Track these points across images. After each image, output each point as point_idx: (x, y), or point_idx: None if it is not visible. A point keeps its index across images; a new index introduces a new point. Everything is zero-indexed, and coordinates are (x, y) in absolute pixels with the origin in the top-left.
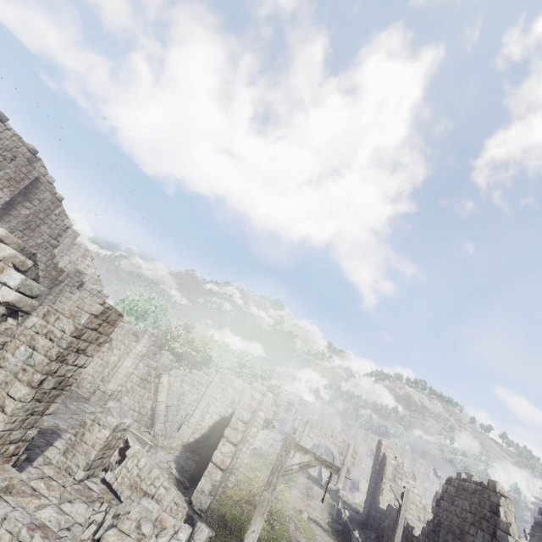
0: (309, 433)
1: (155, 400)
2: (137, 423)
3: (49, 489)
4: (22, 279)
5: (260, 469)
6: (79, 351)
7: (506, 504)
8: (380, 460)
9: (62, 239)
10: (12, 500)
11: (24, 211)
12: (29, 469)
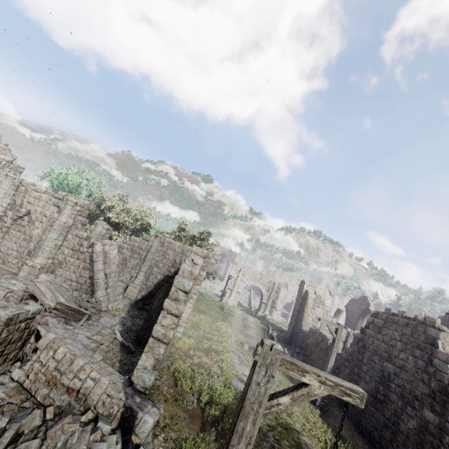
0: (242, 278)
1: (92, 269)
2: (77, 291)
3: None
4: None
5: (204, 312)
6: None
7: (444, 337)
8: (303, 295)
9: None
10: None
11: None
12: None
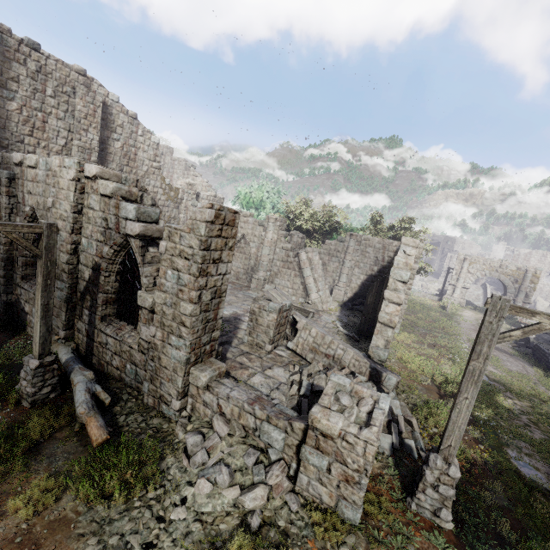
0: (469, 269)
1: (301, 276)
2: (294, 296)
3: (251, 362)
4: (135, 209)
5: (420, 311)
6: (215, 261)
7: None
8: None
9: (162, 160)
10: (227, 382)
11: (117, 144)
12: (231, 350)
